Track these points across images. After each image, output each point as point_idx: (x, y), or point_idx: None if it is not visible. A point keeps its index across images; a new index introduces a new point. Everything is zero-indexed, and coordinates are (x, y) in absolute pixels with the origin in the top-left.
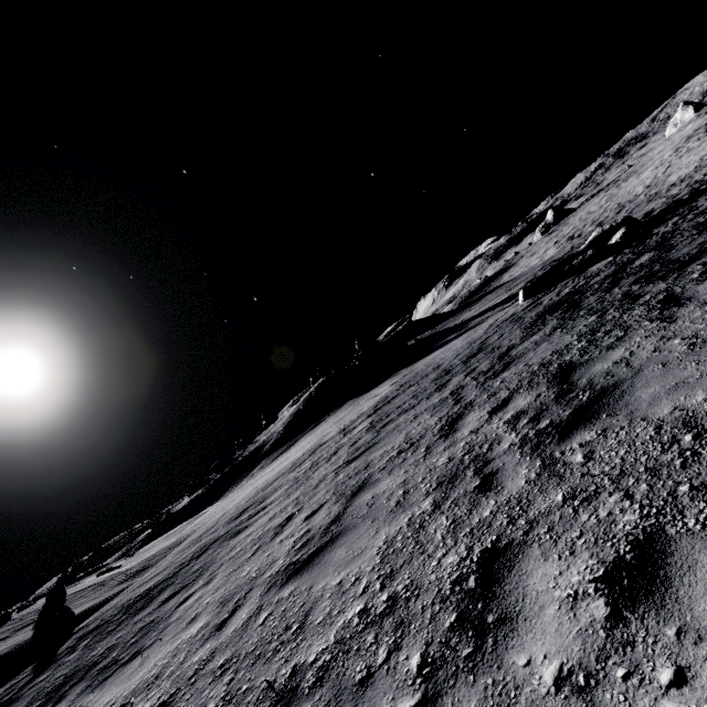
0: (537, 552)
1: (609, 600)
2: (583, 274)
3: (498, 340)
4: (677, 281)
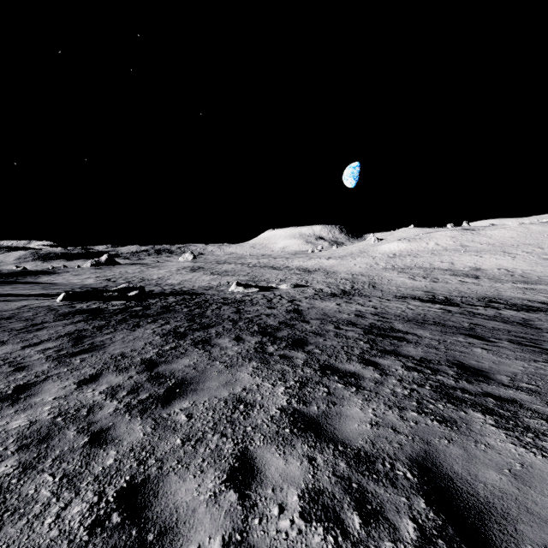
0: (51, 381)
1: (78, 385)
2: (108, 302)
3: (34, 316)
4: (144, 320)
